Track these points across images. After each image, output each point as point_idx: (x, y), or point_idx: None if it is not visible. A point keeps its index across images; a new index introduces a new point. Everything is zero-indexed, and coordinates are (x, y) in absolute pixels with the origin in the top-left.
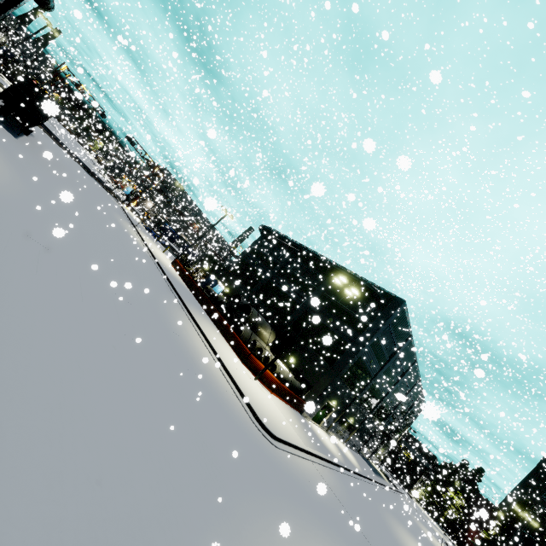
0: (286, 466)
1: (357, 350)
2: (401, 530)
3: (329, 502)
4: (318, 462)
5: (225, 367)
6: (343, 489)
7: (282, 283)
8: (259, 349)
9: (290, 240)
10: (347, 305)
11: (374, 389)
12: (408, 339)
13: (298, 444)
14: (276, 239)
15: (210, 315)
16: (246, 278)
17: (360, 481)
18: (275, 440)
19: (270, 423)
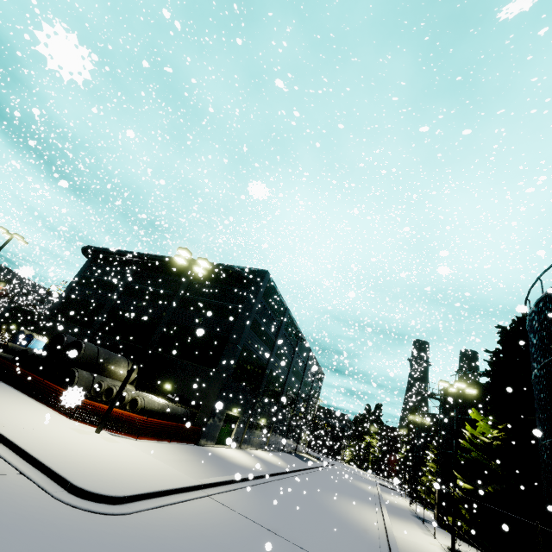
0: (140, 537)
1: (238, 338)
2: (342, 502)
3: (239, 540)
4: (222, 491)
5: (1, 435)
6: (264, 503)
7: (131, 304)
8: (108, 390)
9: (126, 251)
10: (214, 298)
11: (274, 376)
12: (285, 312)
13: (177, 486)
14: (108, 256)
15: (2, 377)
16: (80, 316)
17: (288, 479)
18: (119, 505)
19: (111, 481)
